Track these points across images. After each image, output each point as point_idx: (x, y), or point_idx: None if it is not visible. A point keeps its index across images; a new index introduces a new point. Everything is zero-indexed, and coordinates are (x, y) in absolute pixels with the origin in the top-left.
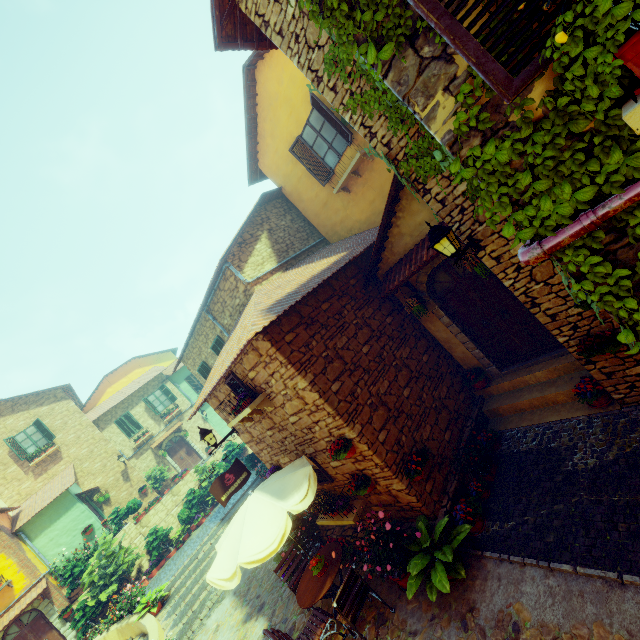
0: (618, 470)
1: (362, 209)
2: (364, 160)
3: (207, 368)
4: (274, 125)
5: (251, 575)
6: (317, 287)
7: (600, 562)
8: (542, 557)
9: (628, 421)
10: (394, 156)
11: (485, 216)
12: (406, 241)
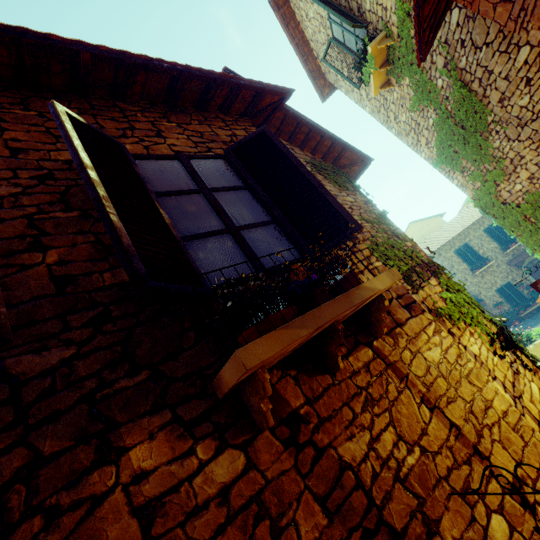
0: None
1: None
2: None
3: (469, 246)
4: None
5: None
6: None
7: None
8: None
9: None
10: None
11: None
12: None
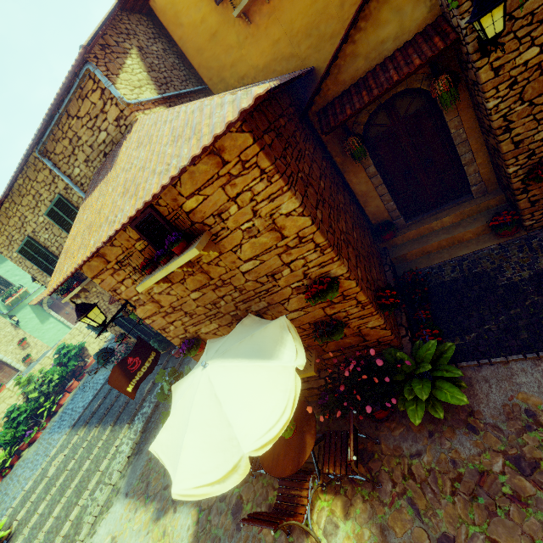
0: None
1: (262, 50)
2: None
3: (36, 246)
4: None
5: (145, 469)
6: (292, 79)
7: None
8: (526, 351)
9: (540, 240)
10: None
11: (512, 5)
12: (358, 65)
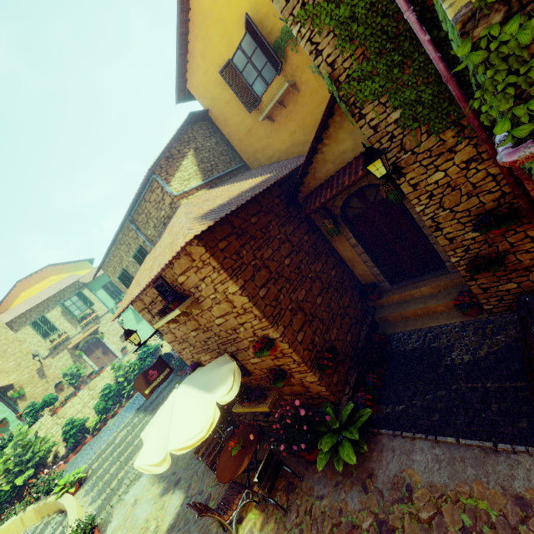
0: (489, 364)
1: (283, 139)
2: (290, 92)
3: (128, 276)
4: (205, 45)
5: None
6: (250, 200)
7: (478, 435)
8: (430, 432)
9: (495, 326)
10: (336, 77)
11: (411, 145)
12: (328, 167)
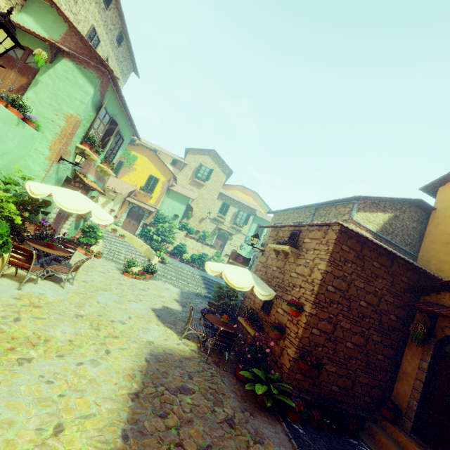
0: None
1: None
2: None
3: None
4: None
5: (191, 297)
6: (388, 251)
7: None
8: None
9: None
10: None
11: None
12: None
